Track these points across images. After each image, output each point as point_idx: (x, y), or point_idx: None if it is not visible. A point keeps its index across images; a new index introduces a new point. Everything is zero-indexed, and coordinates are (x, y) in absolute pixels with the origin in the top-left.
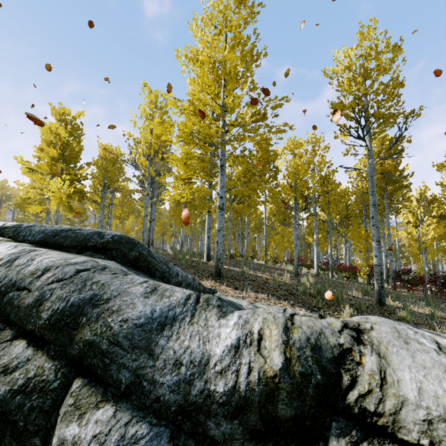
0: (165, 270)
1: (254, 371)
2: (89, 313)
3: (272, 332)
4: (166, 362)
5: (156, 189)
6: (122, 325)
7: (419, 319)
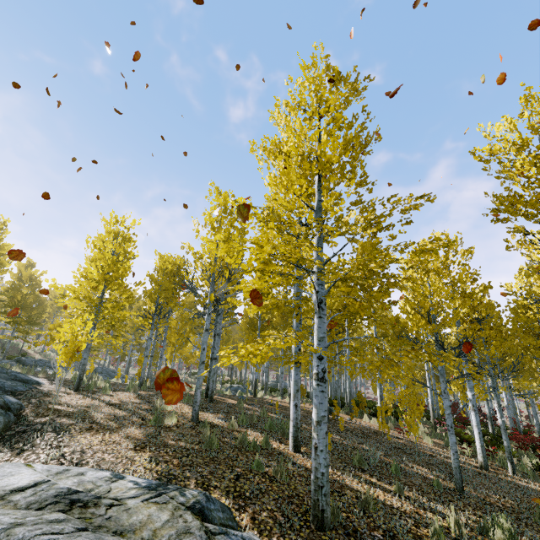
0: None
1: None
2: None
3: None
4: None
5: (221, 314)
6: None
7: None
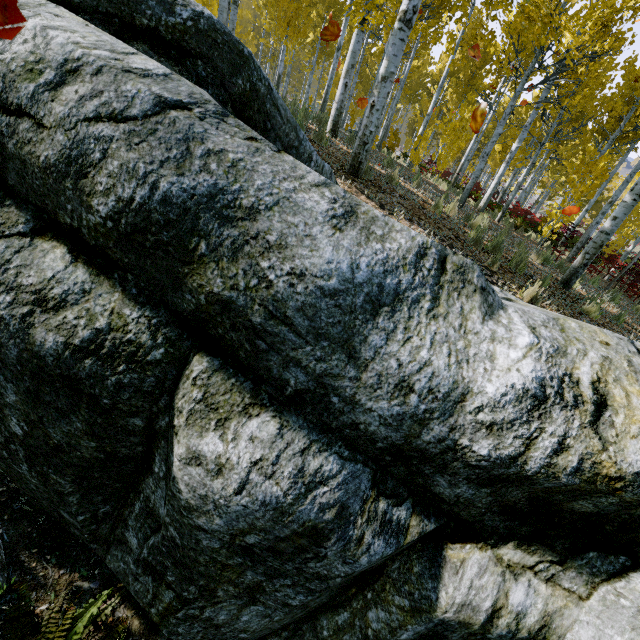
0: (292, 143)
1: (571, 454)
2: (213, 235)
3: (633, 399)
4: (381, 379)
5: None
6: (294, 285)
7: (602, 318)
